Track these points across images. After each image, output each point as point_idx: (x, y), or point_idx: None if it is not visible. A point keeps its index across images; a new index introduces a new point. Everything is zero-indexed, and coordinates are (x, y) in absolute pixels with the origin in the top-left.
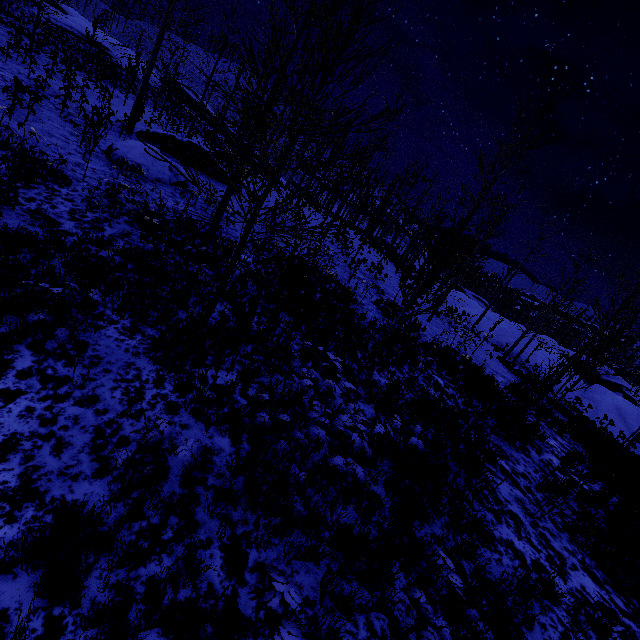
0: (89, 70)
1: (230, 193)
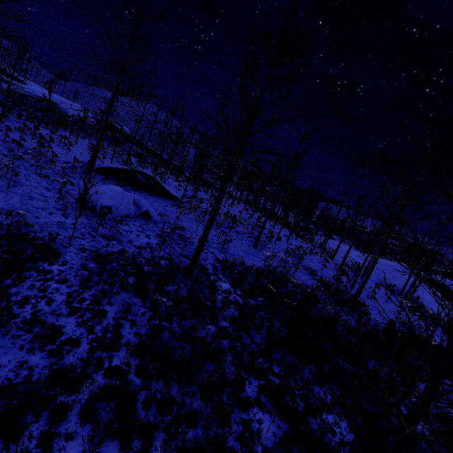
0: (47, 122)
1: (208, 232)
